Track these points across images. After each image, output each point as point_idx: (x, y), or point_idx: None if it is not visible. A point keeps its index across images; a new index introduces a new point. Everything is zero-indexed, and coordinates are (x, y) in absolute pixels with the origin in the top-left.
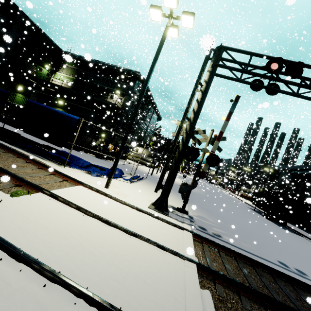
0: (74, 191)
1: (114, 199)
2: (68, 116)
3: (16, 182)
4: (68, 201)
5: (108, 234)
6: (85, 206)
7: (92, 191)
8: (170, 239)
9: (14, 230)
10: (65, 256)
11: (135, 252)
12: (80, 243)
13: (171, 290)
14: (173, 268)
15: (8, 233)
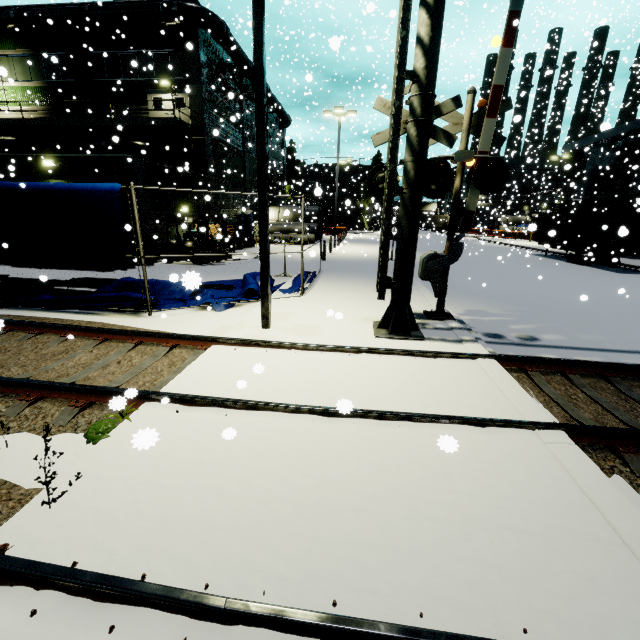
0: (210, 365)
1: (302, 348)
2: (91, 190)
3: (78, 401)
4: (220, 401)
5: (354, 443)
6: (259, 392)
7: (246, 349)
8: (470, 393)
9: (157, 535)
10: (314, 548)
11: (438, 461)
12: (318, 496)
13: (572, 520)
14: (533, 463)
15: (150, 552)
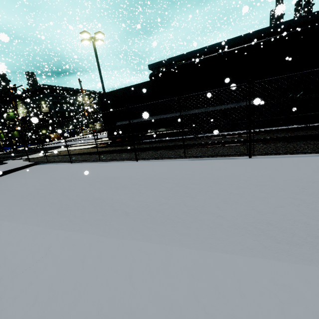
0: None
1: None
2: None
3: None
4: None
5: None
6: None
7: None
8: None
9: None
10: None
11: None
12: None
13: None
14: None
15: None
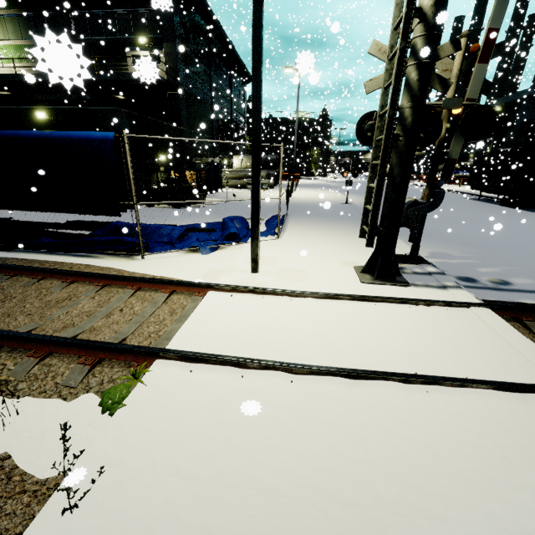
0: (211, 315)
1: (296, 295)
2: (86, 139)
3: (88, 358)
4: (234, 360)
5: (388, 414)
6: (268, 347)
7: (242, 296)
8: (481, 348)
9: None
10: None
11: (488, 440)
12: (375, 494)
13: None
14: None
15: None
